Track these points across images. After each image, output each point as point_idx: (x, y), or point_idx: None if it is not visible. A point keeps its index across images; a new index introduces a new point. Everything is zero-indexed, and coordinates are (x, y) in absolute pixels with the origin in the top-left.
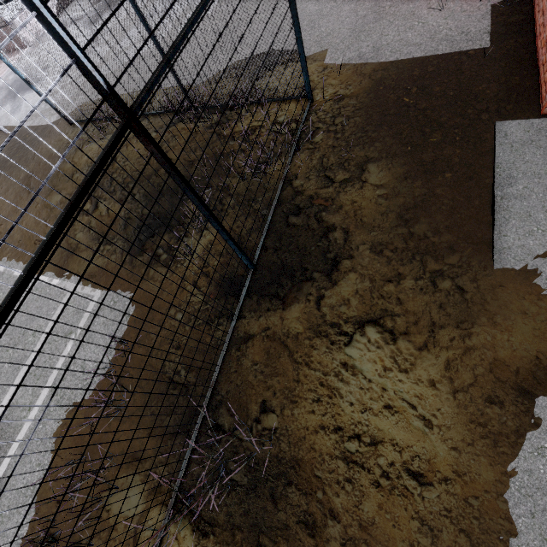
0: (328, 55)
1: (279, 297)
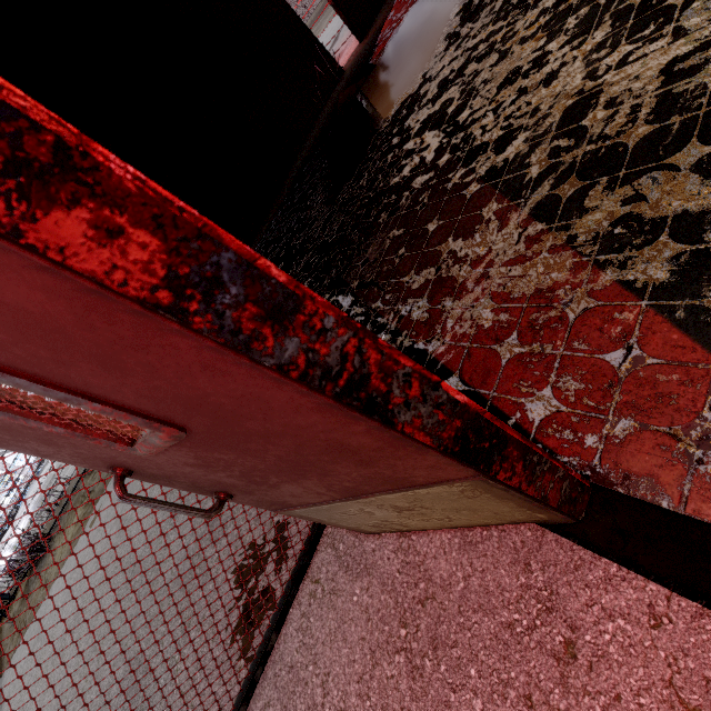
0: None
1: None
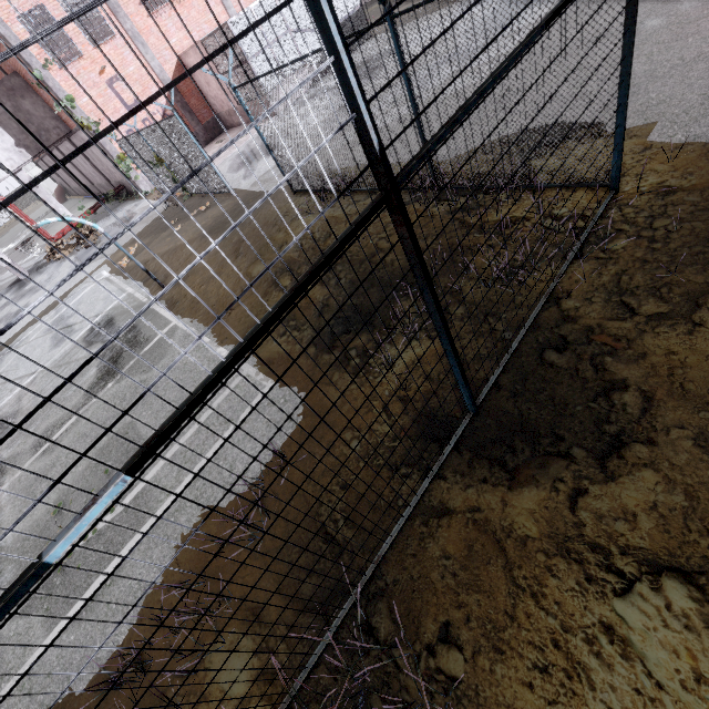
0: (656, 129)
1: (506, 468)
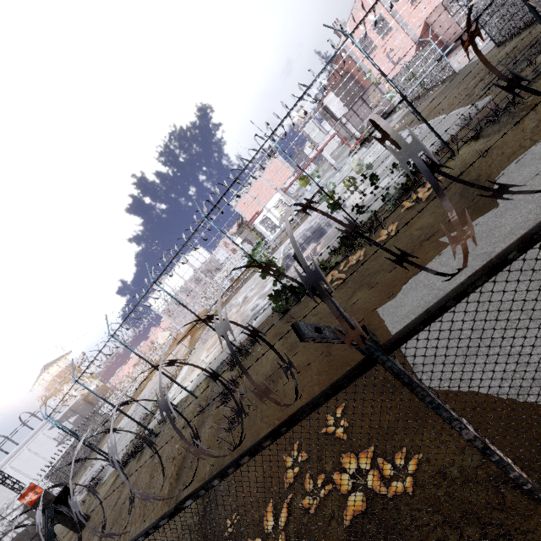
0: None
1: None
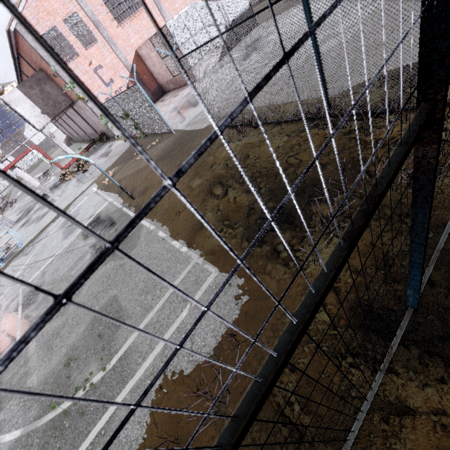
0: None
1: None
